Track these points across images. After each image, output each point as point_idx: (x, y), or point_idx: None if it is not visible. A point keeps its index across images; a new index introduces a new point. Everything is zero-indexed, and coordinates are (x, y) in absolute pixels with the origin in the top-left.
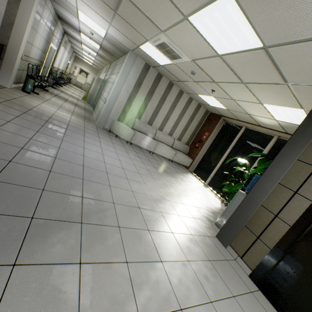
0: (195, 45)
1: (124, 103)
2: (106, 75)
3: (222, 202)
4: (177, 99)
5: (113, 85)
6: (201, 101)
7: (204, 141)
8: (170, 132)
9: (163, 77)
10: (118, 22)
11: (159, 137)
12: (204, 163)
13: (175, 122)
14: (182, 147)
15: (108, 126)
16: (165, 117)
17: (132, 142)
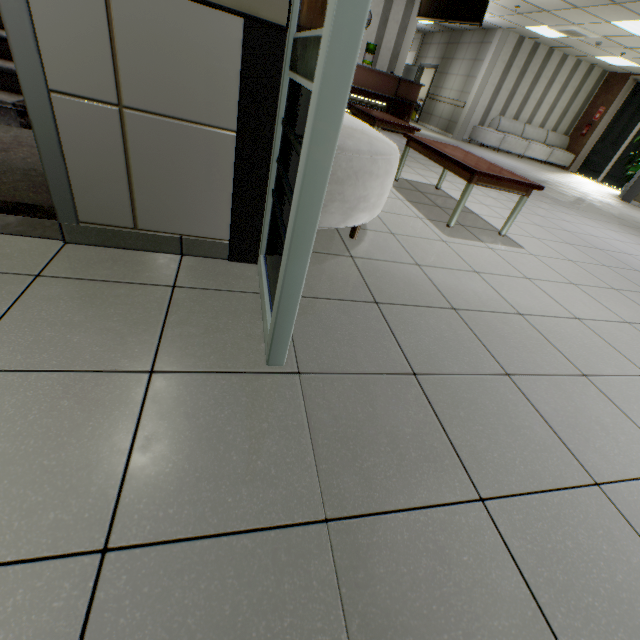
0: (611, 31)
1: (487, 100)
2: (418, 58)
3: (624, 187)
4: (556, 71)
5: (475, 81)
6: (596, 62)
7: (597, 122)
8: (542, 123)
9: (540, 46)
10: (514, 17)
11: (528, 134)
12: (594, 156)
13: (551, 106)
14: (558, 141)
15: (467, 135)
16: (537, 102)
17: (500, 148)
